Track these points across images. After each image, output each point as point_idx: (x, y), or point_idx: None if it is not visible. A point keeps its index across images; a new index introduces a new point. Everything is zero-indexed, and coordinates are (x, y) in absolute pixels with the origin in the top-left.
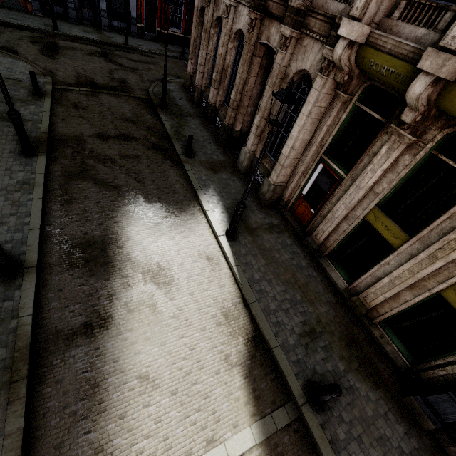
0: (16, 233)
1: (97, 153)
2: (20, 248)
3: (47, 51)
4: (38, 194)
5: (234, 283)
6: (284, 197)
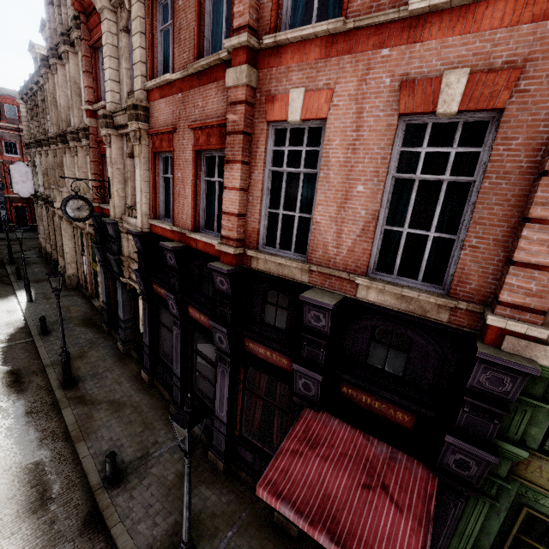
0: None
1: None
2: None
3: None
4: None
5: (22, 316)
6: (80, 281)
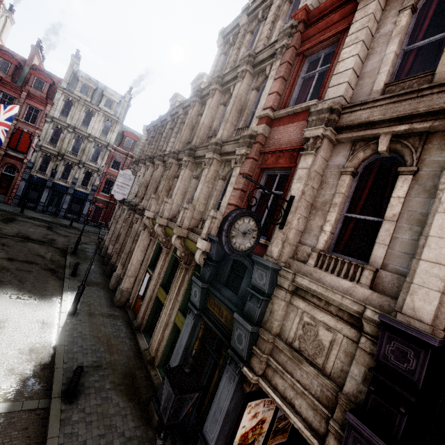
0: None
1: None
2: None
3: (5, 220)
4: None
5: (54, 337)
6: (130, 299)
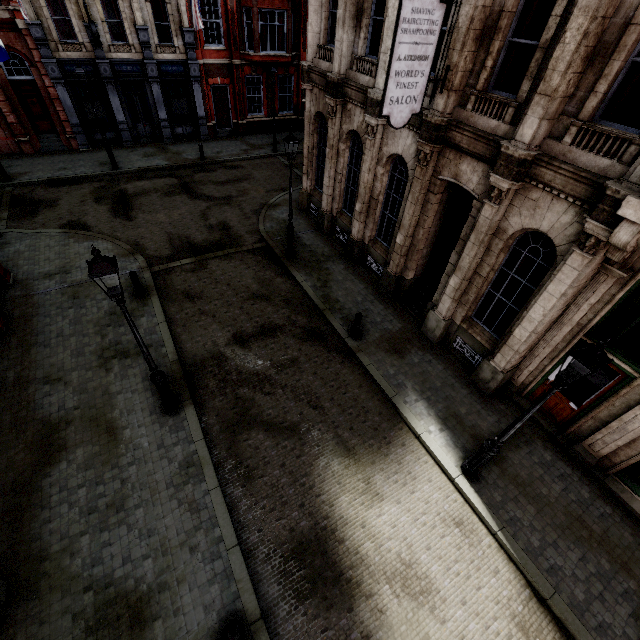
0: (215, 561)
1: (247, 373)
2: (229, 588)
3: (119, 210)
4: (212, 479)
5: (507, 561)
6: (516, 380)
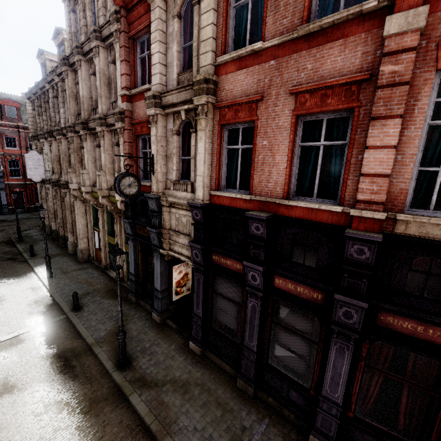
0: None
1: None
2: None
3: None
4: None
5: (46, 292)
6: (91, 254)
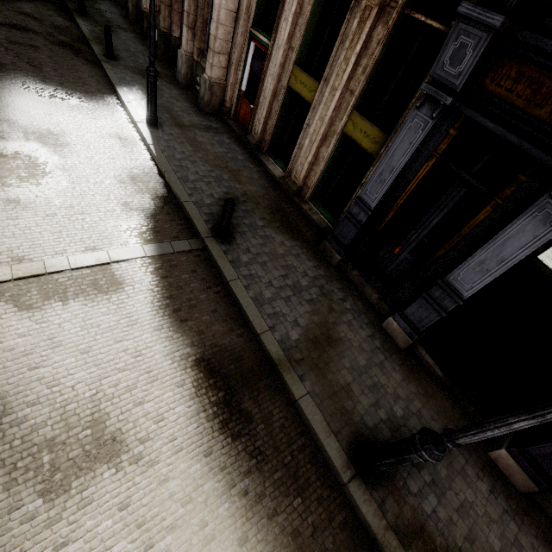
0: None
1: None
2: None
3: None
4: None
5: (150, 160)
6: (226, 101)
